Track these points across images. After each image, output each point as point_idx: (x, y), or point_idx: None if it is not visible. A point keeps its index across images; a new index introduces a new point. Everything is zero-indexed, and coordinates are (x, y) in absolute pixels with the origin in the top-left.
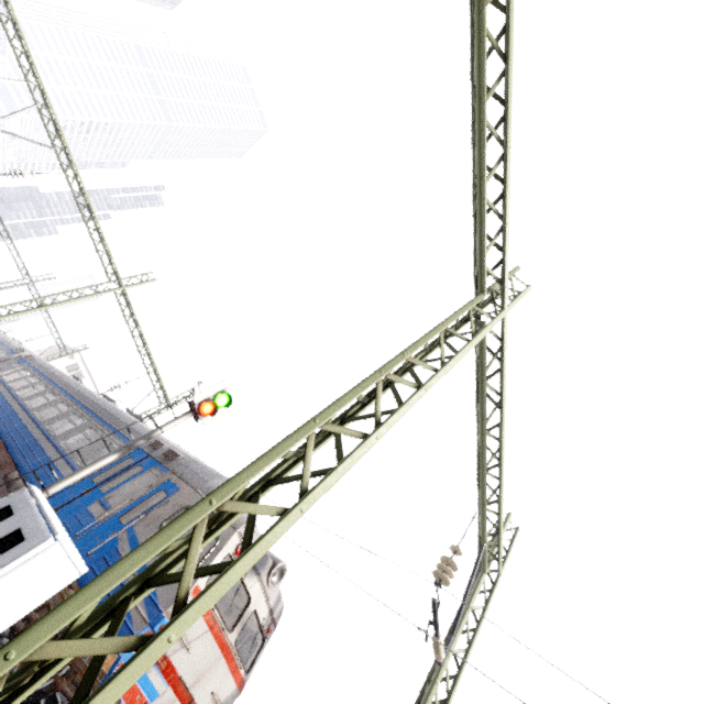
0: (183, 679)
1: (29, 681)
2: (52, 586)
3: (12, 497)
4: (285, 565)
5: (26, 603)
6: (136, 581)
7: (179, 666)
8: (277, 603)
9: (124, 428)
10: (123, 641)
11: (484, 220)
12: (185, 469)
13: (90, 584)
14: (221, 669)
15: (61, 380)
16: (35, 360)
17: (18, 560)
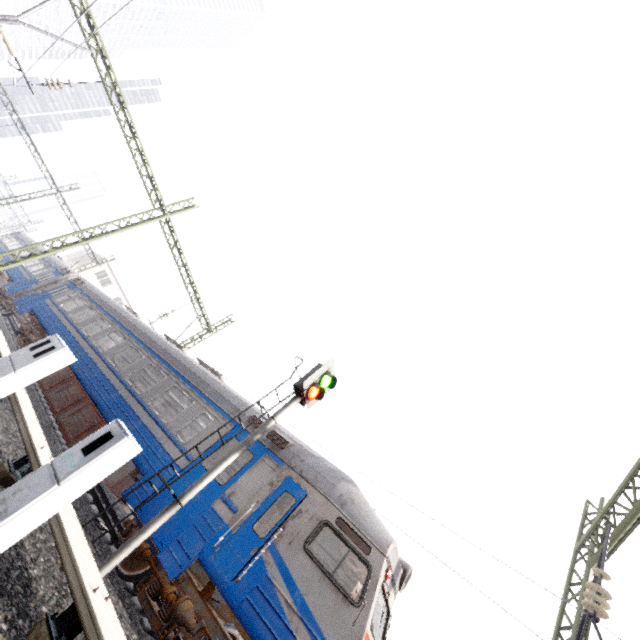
0: None
1: None
2: None
3: None
4: (411, 569)
5: None
6: None
7: None
8: None
9: (211, 392)
10: None
11: None
12: (301, 463)
13: None
14: None
15: (120, 315)
16: (85, 285)
17: None
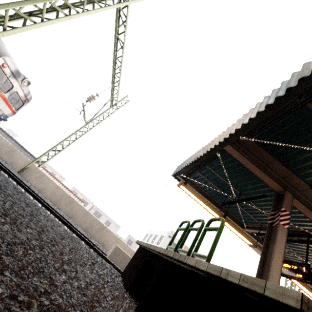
0: None
1: None
2: None
3: None
4: (30, 81)
5: None
6: None
7: None
8: (28, 94)
9: None
10: None
11: None
12: None
13: None
14: (3, 104)
15: None
16: None
17: None
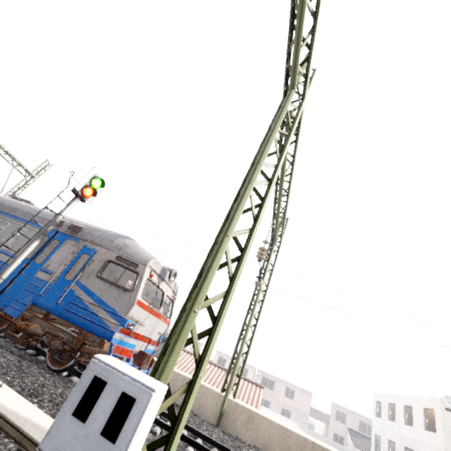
0: (144, 336)
1: None
2: (158, 405)
3: (91, 369)
4: (176, 271)
5: (152, 419)
6: (162, 355)
7: (141, 332)
8: (175, 287)
9: (21, 214)
10: (182, 390)
11: (303, 21)
12: (92, 236)
13: (159, 381)
14: (160, 324)
15: None
16: None
17: (145, 413)
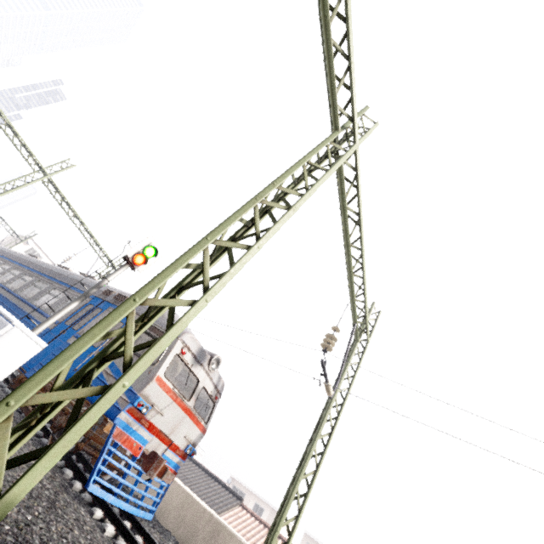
0: (162, 431)
1: (35, 423)
2: (22, 356)
3: None
4: (219, 357)
5: (6, 367)
6: (95, 359)
7: (158, 424)
8: (219, 381)
9: (80, 285)
10: (91, 390)
11: (332, 61)
12: None
13: (56, 358)
14: (187, 423)
15: (20, 258)
16: None
17: None
